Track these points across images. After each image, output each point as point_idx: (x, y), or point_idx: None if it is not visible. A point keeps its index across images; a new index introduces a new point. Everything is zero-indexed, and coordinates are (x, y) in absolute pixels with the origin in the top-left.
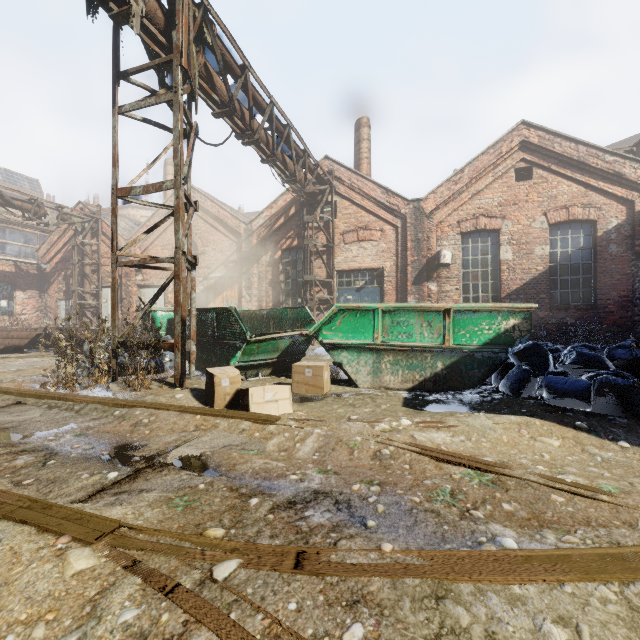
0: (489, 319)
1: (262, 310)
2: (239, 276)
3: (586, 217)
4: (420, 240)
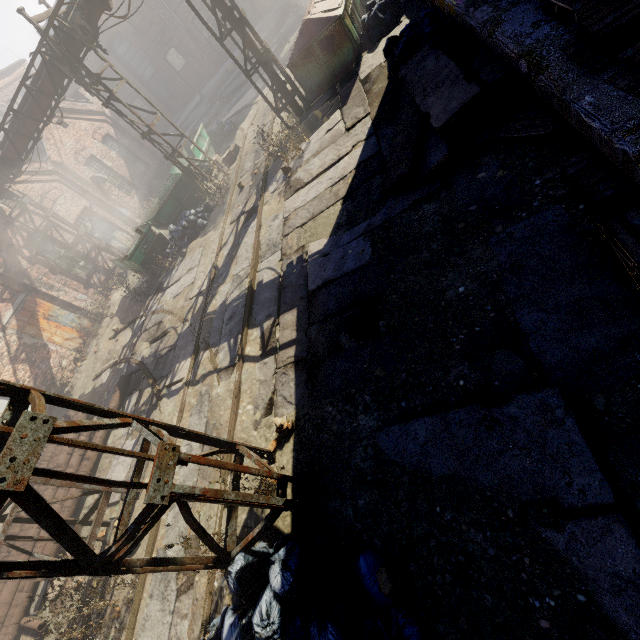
0: (203, 132)
1: (155, 201)
2: (27, 294)
3: (105, 133)
4: (80, 178)
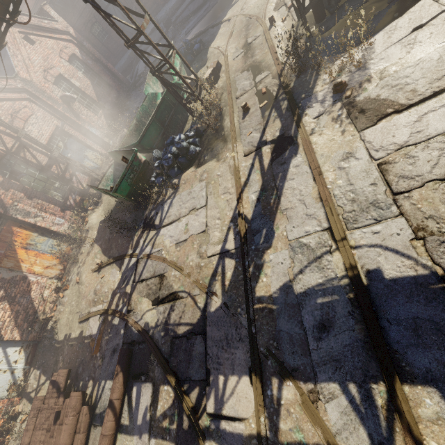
0: None
1: (133, 123)
2: (2, 222)
3: (71, 53)
4: (50, 97)
